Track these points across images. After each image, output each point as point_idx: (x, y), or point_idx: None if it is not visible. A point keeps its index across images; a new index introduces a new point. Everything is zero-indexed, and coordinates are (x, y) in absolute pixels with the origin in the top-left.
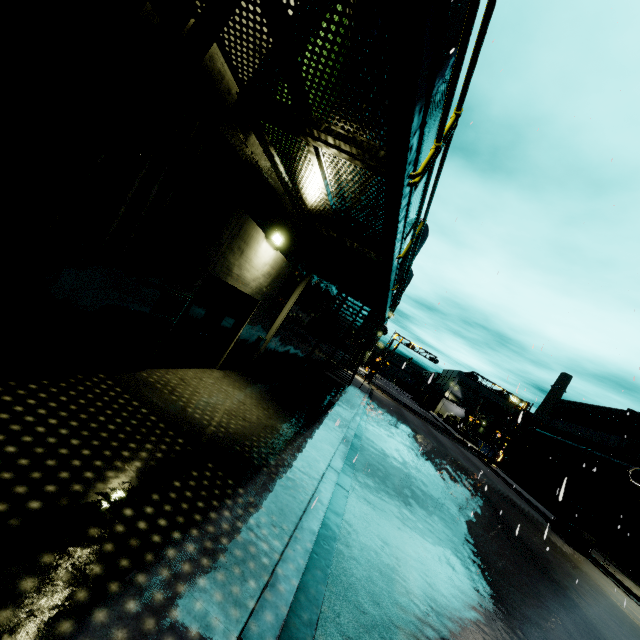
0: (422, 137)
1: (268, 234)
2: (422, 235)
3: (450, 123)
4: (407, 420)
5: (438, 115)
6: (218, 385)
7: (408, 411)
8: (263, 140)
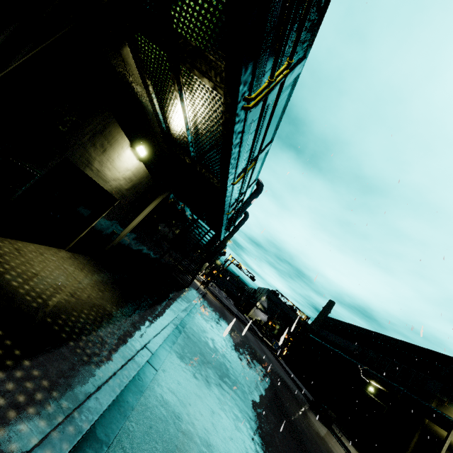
0: (257, 58)
1: (133, 144)
2: (258, 190)
3: (283, 68)
4: (226, 318)
5: (280, 109)
6: (59, 263)
7: (229, 312)
8: (136, 54)
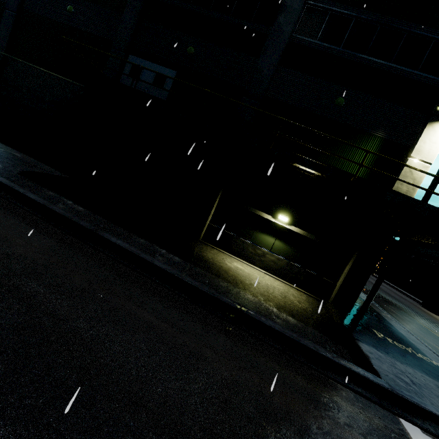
0: None
1: None
2: None
3: None
4: None
5: None
6: None
7: None
8: None
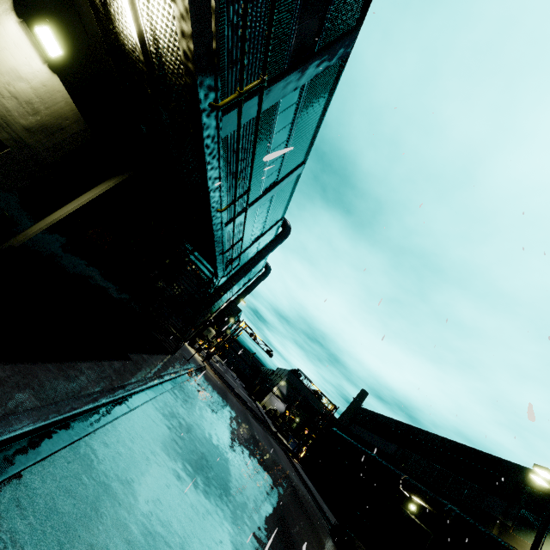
0: None
1: (24, 11)
2: (284, 233)
3: None
4: (227, 403)
5: (319, 112)
6: None
7: (234, 396)
8: None
